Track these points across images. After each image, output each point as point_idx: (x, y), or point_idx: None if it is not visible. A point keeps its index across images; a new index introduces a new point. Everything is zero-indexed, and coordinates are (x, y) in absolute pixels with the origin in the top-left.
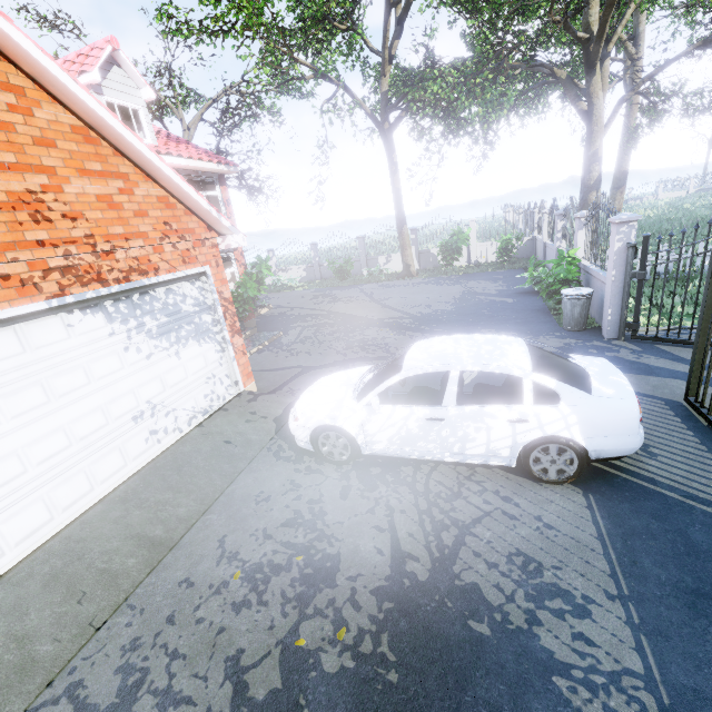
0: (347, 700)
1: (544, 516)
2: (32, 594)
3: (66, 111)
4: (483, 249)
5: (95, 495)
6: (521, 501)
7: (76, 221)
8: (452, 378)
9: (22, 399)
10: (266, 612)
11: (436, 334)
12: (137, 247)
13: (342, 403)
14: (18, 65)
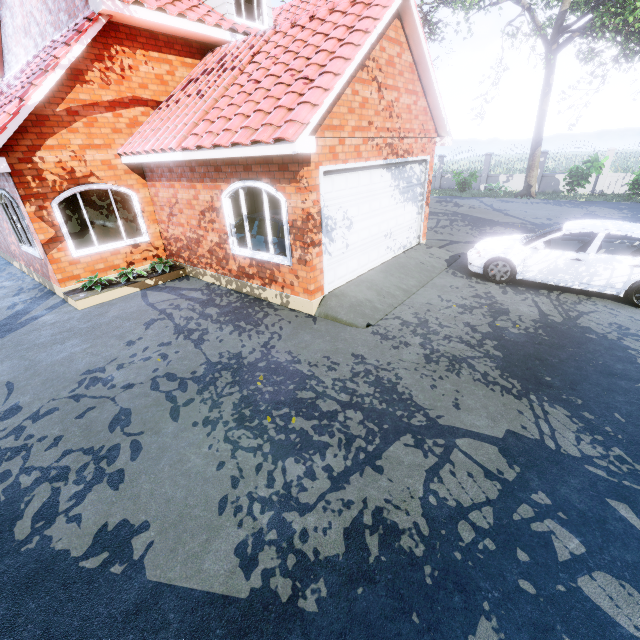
0: (525, 338)
1: (635, 317)
2: (364, 290)
3: (410, 54)
4: (613, 180)
5: (367, 267)
6: (621, 311)
7: (398, 119)
8: (598, 237)
9: (364, 207)
10: (476, 316)
11: None
12: (410, 138)
13: (513, 246)
14: (404, 30)
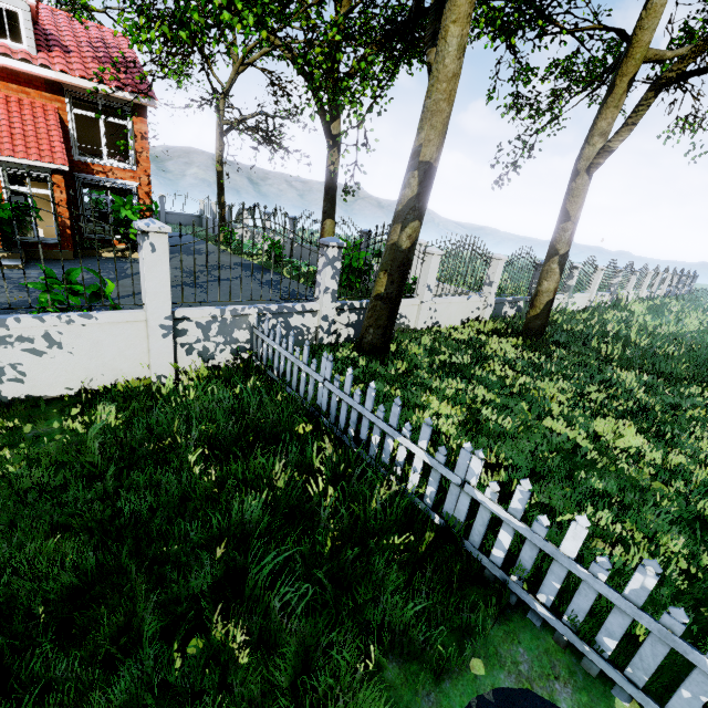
0: None
1: None
2: None
3: None
4: None
5: None
6: None
7: None
8: None
9: None
10: None
11: None
12: None
13: None
14: None
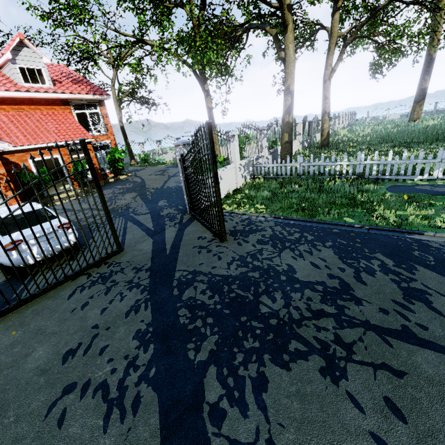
0: None
1: None
2: None
3: None
4: None
5: None
6: None
7: None
8: None
9: None
10: None
11: (143, 200)
12: None
13: None
14: None
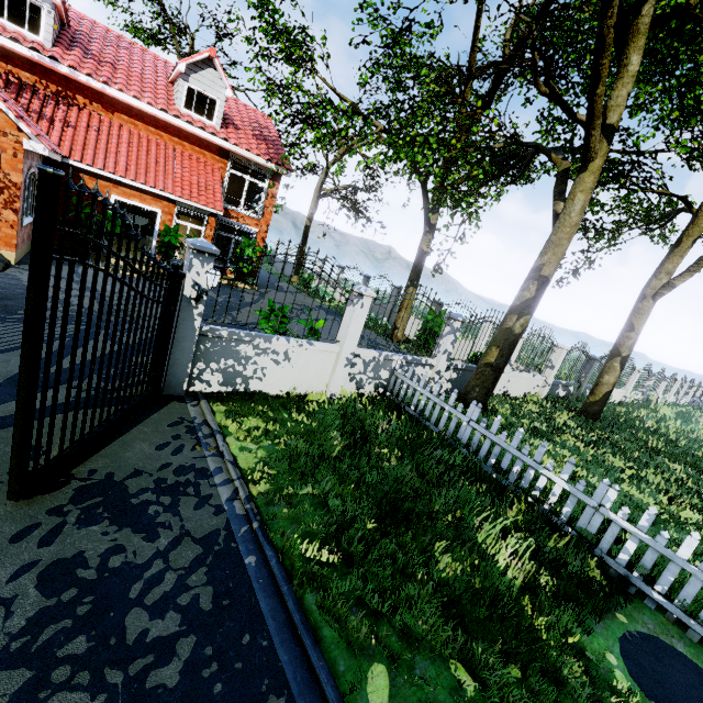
0: None
1: None
2: None
3: None
4: None
5: None
6: None
7: None
8: None
9: None
10: None
11: None
12: None
13: None
14: None
